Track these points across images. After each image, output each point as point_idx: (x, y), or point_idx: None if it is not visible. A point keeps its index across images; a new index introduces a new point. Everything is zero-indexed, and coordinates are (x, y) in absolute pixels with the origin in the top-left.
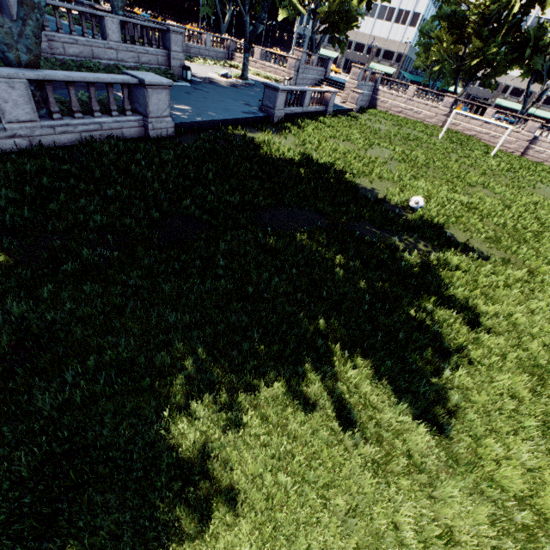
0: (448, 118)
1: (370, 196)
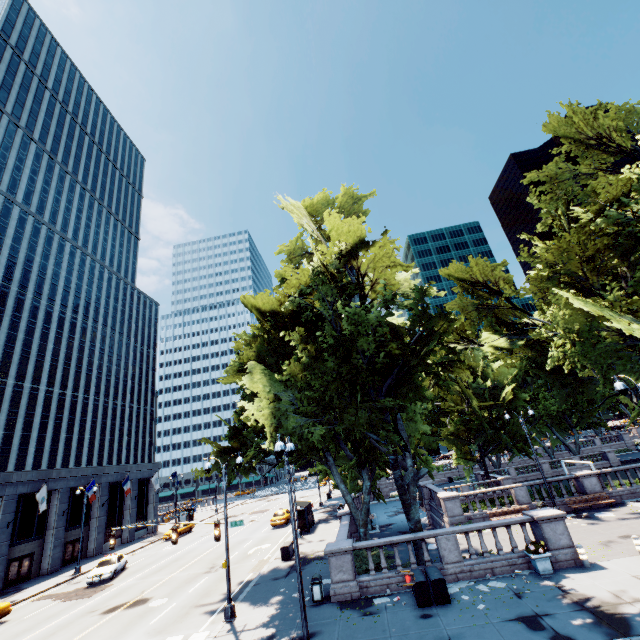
0: None
1: None
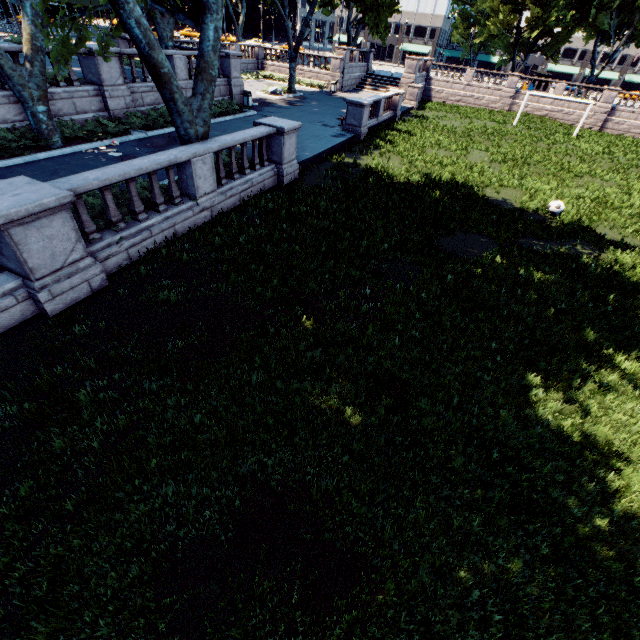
0: (514, 100)
1: (507, 207)
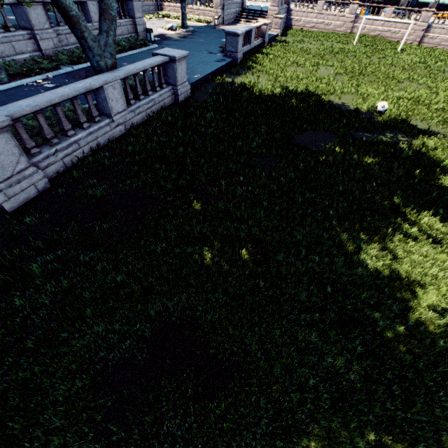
0: (354, 23)
1: (346, 109)
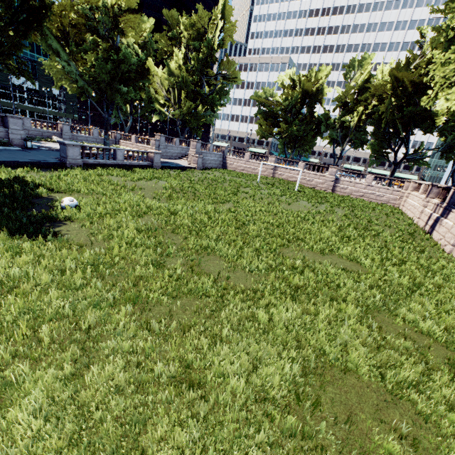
0: (275, 171)
1: (39, 202)
